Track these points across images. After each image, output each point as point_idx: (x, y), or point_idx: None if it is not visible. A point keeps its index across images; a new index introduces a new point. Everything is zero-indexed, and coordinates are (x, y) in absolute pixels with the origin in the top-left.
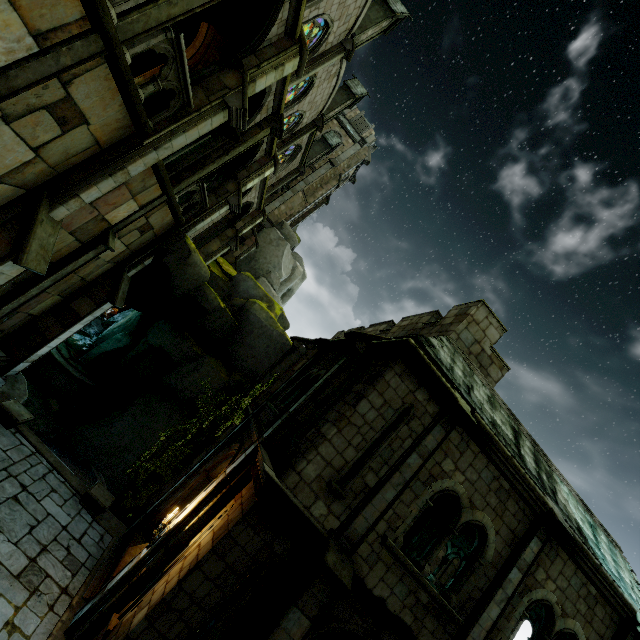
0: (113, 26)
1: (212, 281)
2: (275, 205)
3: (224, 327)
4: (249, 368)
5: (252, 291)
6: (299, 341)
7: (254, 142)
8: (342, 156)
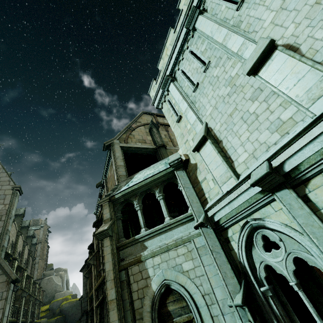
0: (22, 320)
1: (45, 318)
2: (36, 273)
3: (61, 321)
4: (77, 318)
5: (58, 303)
6: (81, 298)
7: (33, 291)
8: (40, 236)
